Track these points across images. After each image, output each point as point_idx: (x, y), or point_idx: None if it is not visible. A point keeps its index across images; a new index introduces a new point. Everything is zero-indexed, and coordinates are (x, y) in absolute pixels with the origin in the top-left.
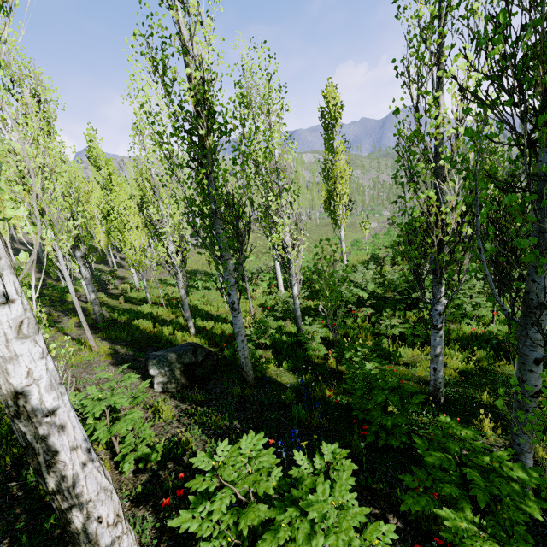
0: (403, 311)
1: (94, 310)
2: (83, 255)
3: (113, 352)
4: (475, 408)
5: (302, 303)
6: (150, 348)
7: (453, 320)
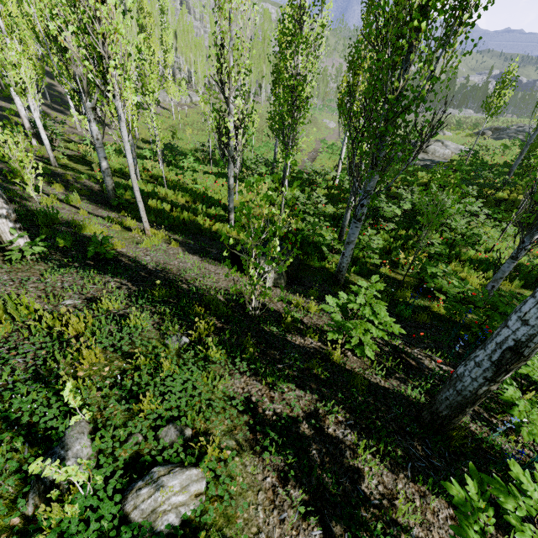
0: (416, 230)
1: (105, 182)
2: (94, 106)
3: (170, 238)
4: (504, 313)
5: (316, 207)
6: (202, 237)
7: (458, 244)
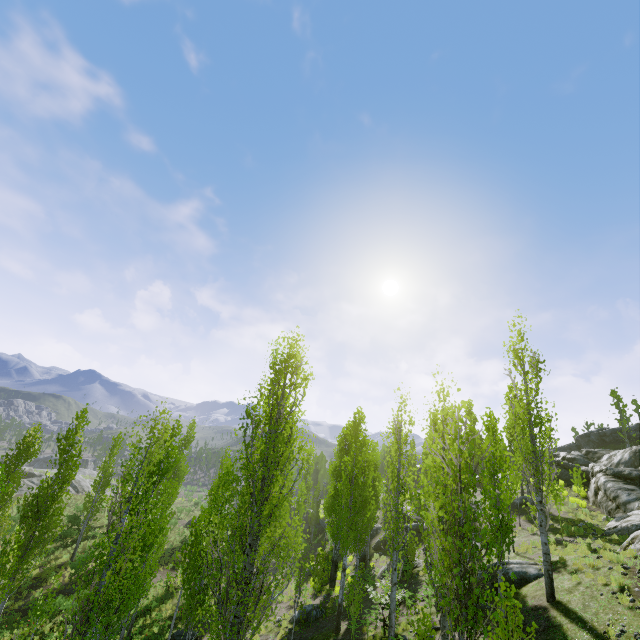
0: None
1: None
2: None
3: None
4: None
5: None
6: None
7: None
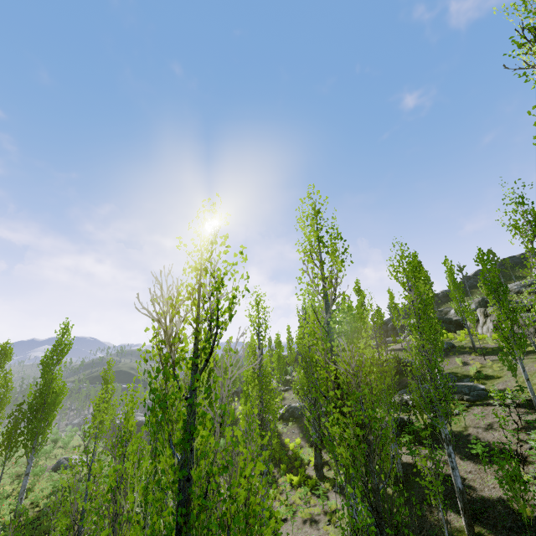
0: None
1: None
2: None
3: None
4: None
5: None
6: None
7: None
